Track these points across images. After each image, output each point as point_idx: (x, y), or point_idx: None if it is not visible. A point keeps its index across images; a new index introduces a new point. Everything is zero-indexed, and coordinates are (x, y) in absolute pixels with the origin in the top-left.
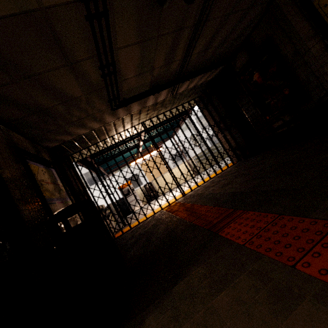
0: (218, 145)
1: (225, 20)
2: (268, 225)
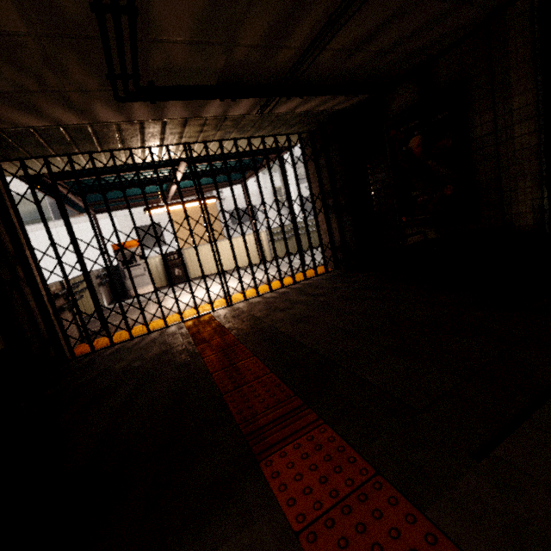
0: (313, 222)
1: (413, 6)
2: (352, 493)
